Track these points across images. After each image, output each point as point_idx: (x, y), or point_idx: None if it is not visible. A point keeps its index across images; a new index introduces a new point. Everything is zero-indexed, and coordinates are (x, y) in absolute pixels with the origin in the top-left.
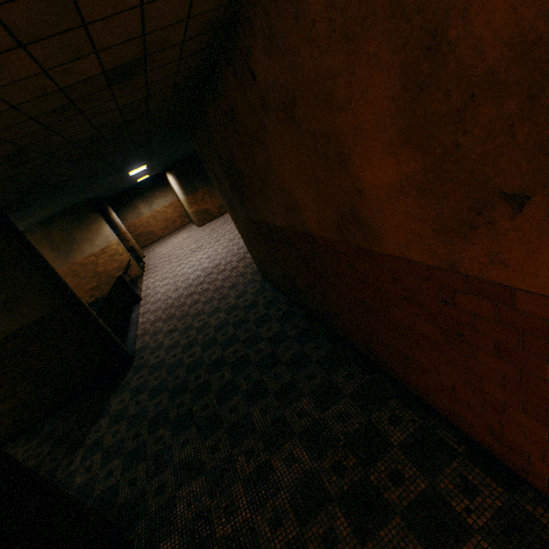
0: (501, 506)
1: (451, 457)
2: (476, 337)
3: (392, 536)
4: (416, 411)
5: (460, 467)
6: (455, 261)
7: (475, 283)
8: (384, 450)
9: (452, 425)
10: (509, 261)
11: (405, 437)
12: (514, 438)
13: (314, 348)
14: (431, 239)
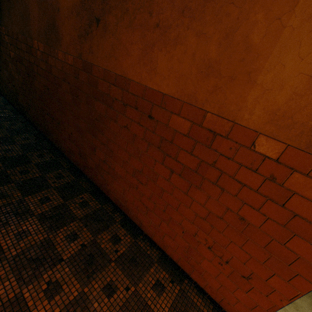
0: (70, 182)
1: (60, 169)
2: (82, 96)
3: (4, 189)
4: (55, 155)
5: (62, 172)
6: (82, 53)
7: (85, 64)
8: (26, 164)
9: (69, 159)
10: (94, 51)
11: (42, 162)
12: (85, 150)
13: (10, 124)
14: (77, 41)
